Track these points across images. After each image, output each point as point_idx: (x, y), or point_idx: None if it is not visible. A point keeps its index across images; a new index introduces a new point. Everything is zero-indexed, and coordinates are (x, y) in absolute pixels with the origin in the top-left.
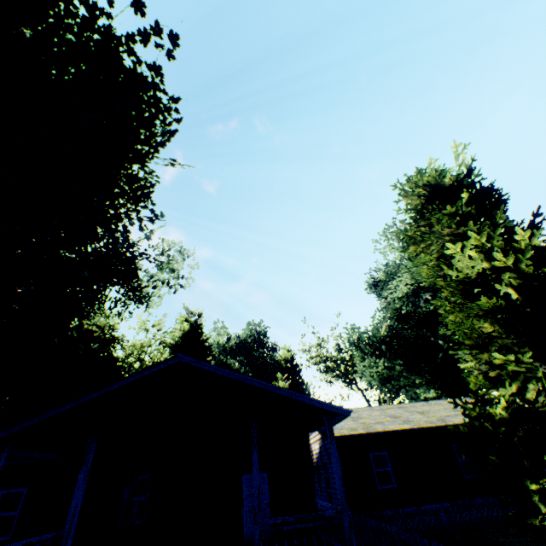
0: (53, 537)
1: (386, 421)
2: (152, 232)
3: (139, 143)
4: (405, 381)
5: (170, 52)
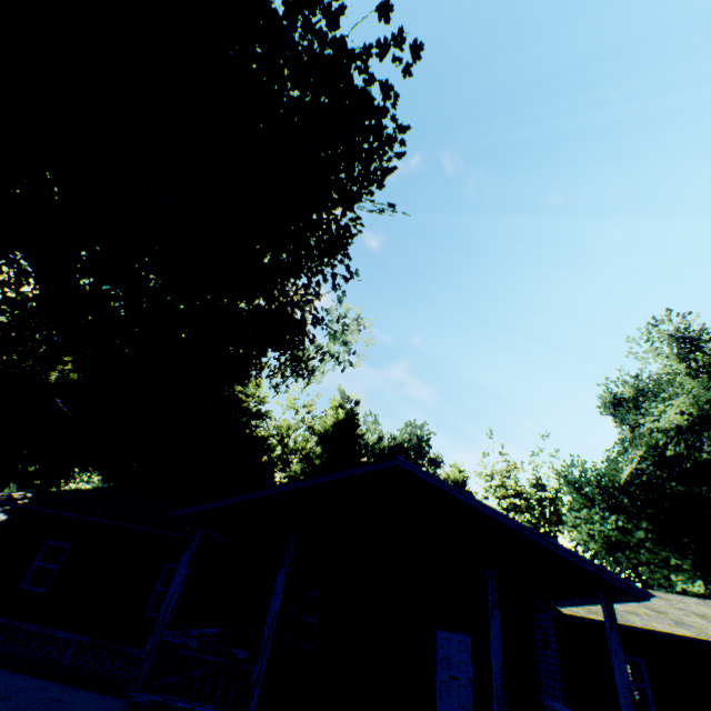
0: (214, 633)
1: (642, 612)
2: (344, 293)
3: (351, 182)
4: (649, 556)
5: (407, 67)
